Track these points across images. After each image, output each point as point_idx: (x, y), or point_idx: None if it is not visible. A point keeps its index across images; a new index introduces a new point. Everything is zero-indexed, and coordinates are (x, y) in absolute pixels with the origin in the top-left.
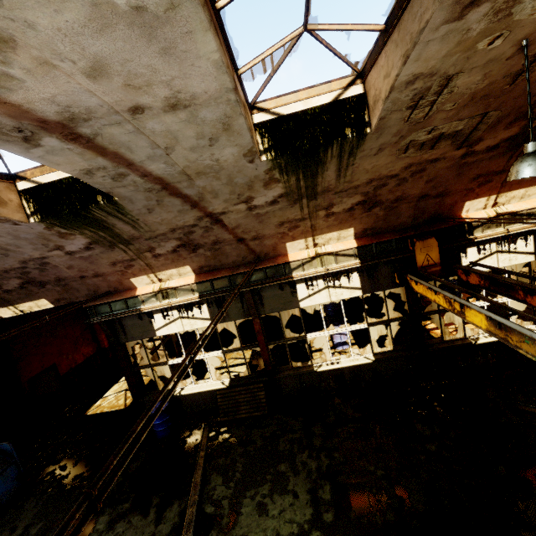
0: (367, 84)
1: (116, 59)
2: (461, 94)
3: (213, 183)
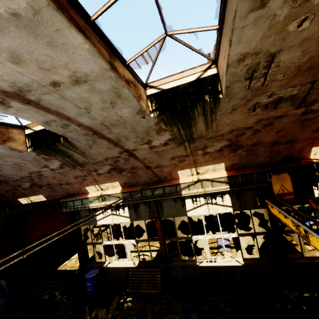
0: (218, 67)
1: (23, 50)
2: (287, 67)
3: (124, 131)
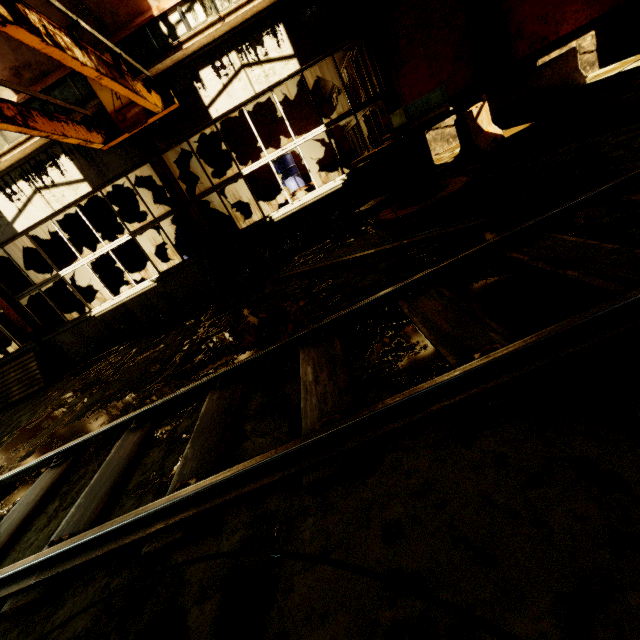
0: None
1: None
2: None
3: None
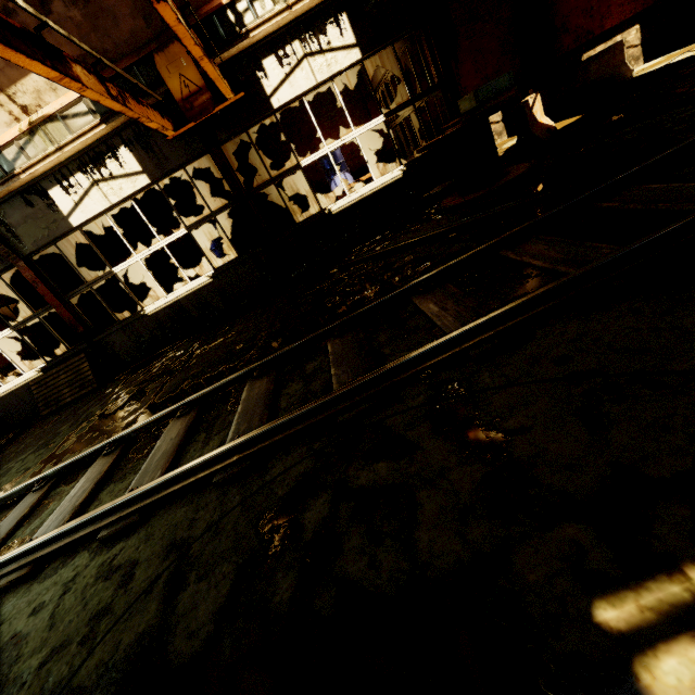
0: None
1: None
2: None
3: None
